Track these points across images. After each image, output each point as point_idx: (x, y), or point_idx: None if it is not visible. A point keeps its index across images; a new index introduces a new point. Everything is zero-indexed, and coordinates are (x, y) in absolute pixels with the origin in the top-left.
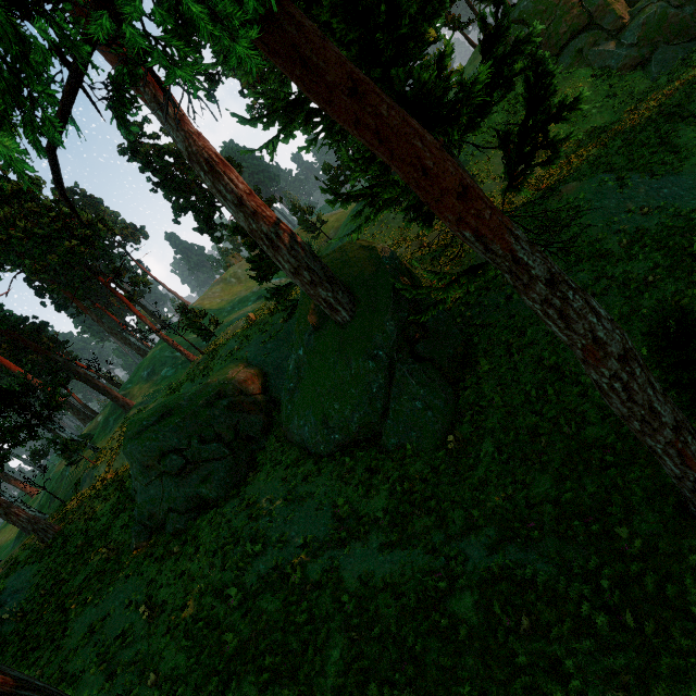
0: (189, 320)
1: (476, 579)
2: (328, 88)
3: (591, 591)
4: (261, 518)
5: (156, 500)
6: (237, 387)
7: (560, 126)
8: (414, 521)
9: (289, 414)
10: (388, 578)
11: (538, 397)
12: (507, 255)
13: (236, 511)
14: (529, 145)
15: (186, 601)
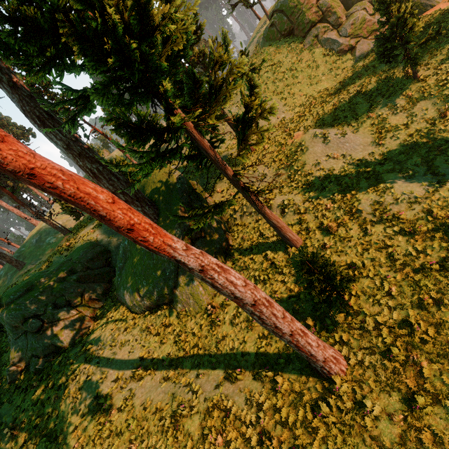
0: (63, 205)
1: (204, 406)
2: (13, 173)
3: (255, 417)
4: (93, 360)
5: (22, 349)
6: (85, 265)
7: (304, 86)
8: (183, 362)
9: (119, 284)
10: (159, 405)
11: (261, 280)
12: (171, 258)
13: (78, 355)
14: (248, 130)
15: (38, 422)
